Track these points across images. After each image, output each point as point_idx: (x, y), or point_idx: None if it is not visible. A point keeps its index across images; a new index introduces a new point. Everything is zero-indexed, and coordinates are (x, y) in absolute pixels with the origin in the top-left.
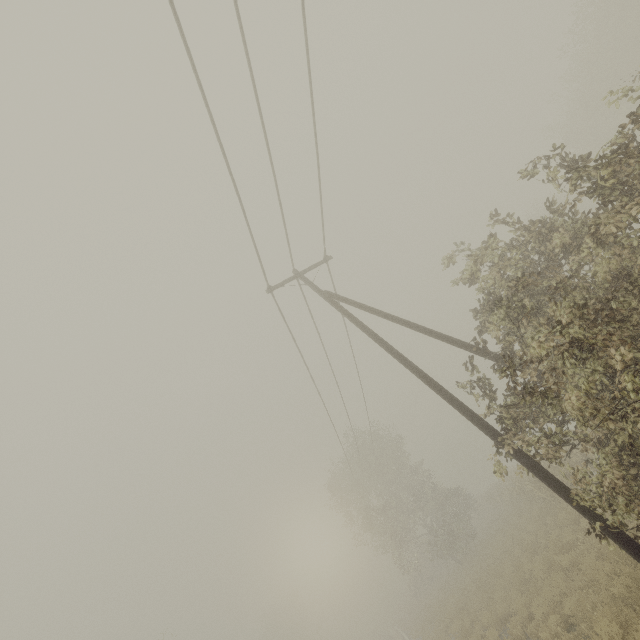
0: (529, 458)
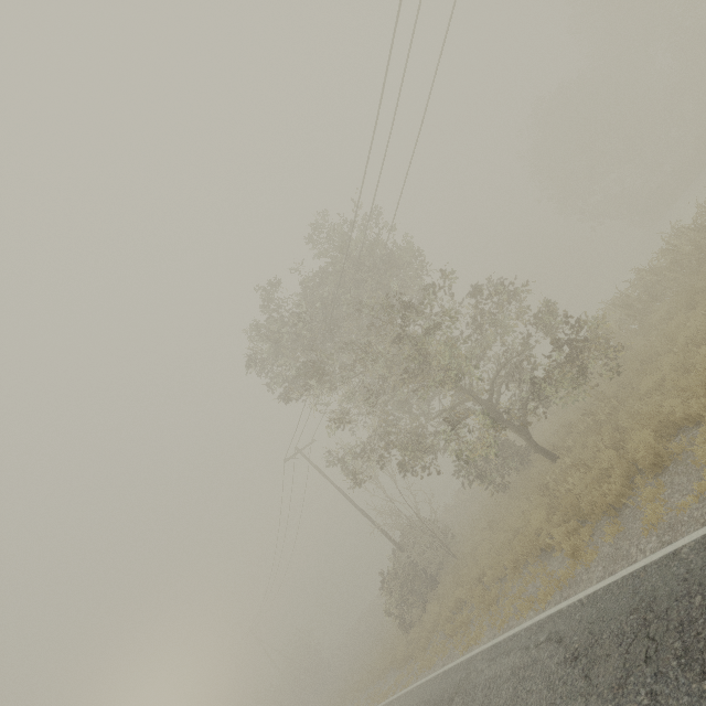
0: None
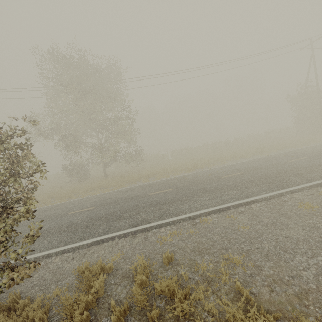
0: None
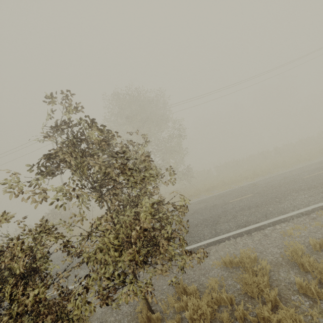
0: None
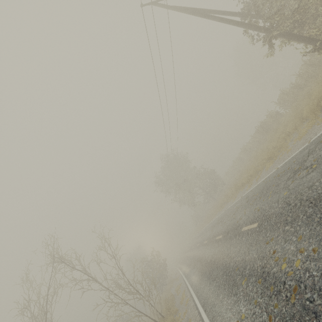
0: (287, 32)
